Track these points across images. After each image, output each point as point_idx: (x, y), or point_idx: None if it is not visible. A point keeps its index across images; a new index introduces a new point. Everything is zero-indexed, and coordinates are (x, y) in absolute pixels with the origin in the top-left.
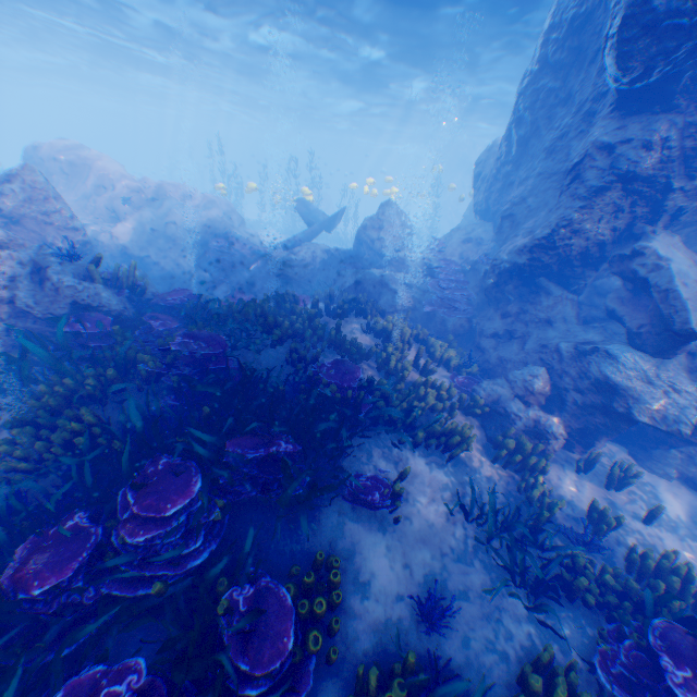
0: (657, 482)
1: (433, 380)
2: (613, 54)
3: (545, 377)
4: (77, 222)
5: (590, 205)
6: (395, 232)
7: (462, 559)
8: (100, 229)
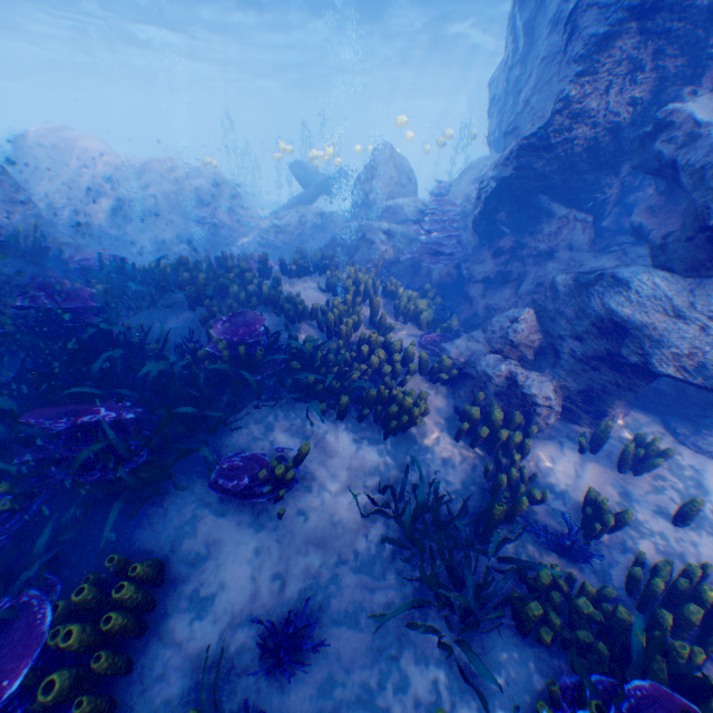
0: (704, 465)
1: (385, 337)
2: None
3: (534, 324)
4: (24, 196)
5: (593, 67)
6: (390, 179)
7: (367, 567)
8: (79, 210)
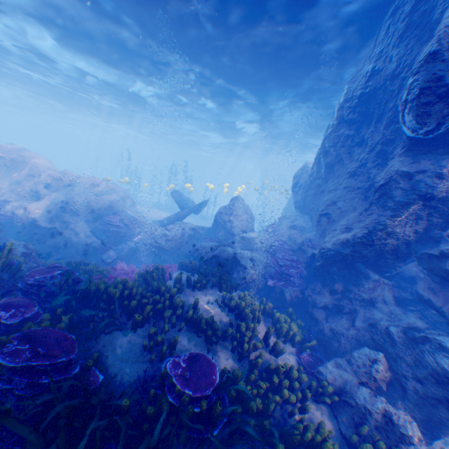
0: None
1: (284, 364)
2: (413, 112)
3: (384, 362)
4: None
5: (399, 214)
6: (242, 217)
7: None
8: (19, 205)
